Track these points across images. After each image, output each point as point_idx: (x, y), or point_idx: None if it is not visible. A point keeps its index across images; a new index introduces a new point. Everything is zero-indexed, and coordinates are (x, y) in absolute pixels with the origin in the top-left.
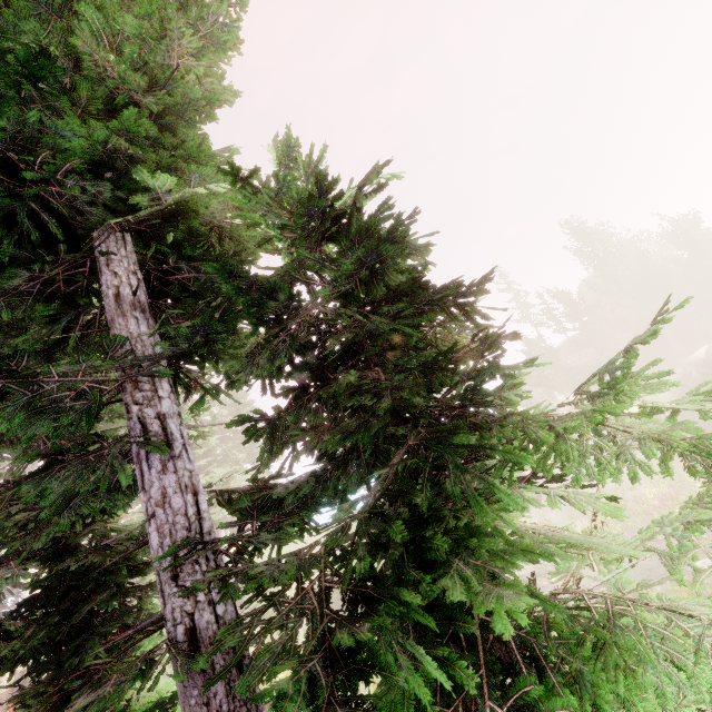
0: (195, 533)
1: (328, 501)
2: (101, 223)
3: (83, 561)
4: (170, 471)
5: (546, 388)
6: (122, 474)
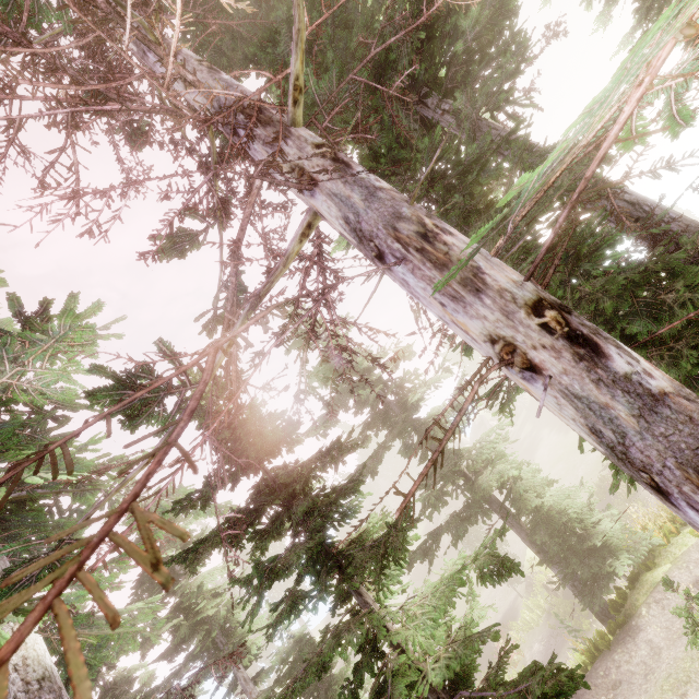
0: None
1: None
2: None
3: None
4: None
5: None
6: None
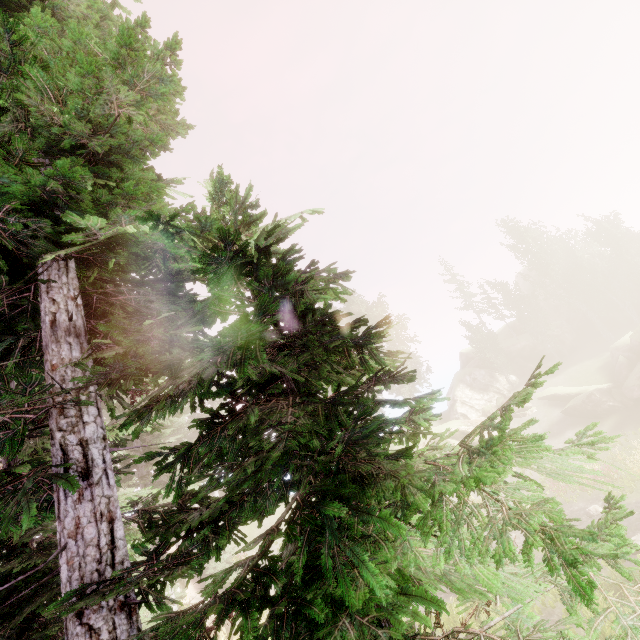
0: (105, 565)
1: (253, 514)
2: (45, 252)
3: (27, 562)
4: (87, 499)
5: (488, 370)
6: (26, 515)
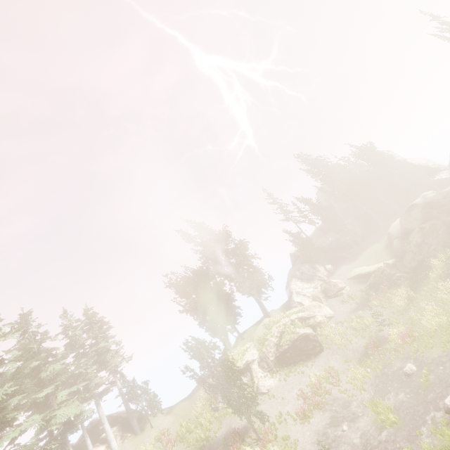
0: None
1: None
2: None
3: None
4: None
5: (311, 264)
6: None
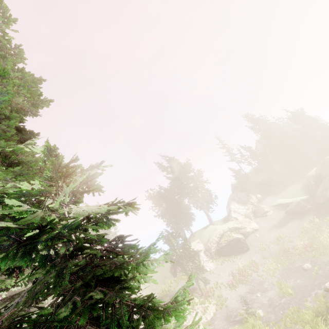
0: None
1: None
2: None
3: None
4: None
5: (246, 192)
6: None
